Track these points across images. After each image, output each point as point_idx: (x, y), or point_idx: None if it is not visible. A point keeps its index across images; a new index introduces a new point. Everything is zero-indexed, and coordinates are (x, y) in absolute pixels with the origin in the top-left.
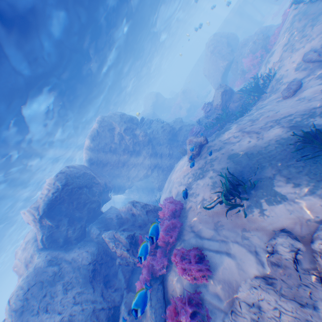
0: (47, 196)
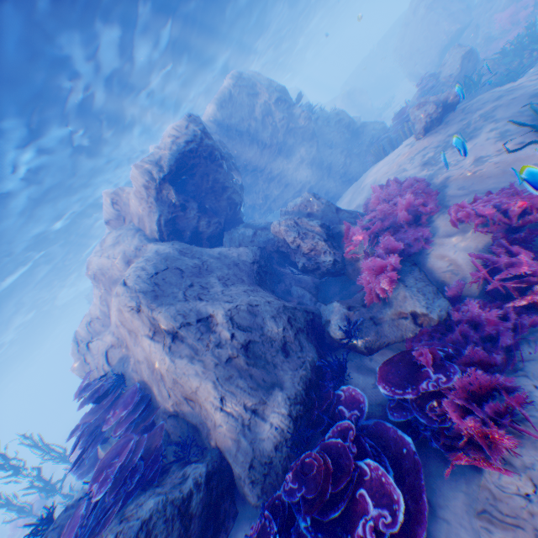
0: (175, 144)
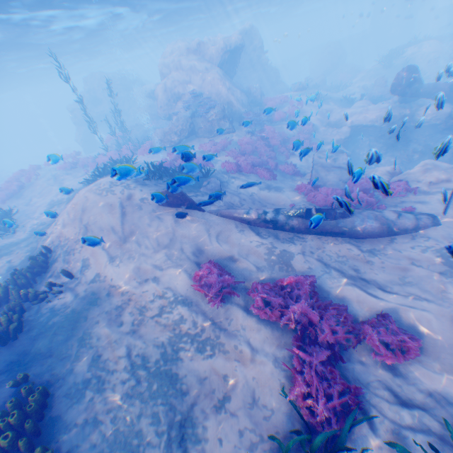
0: (236, 43)
